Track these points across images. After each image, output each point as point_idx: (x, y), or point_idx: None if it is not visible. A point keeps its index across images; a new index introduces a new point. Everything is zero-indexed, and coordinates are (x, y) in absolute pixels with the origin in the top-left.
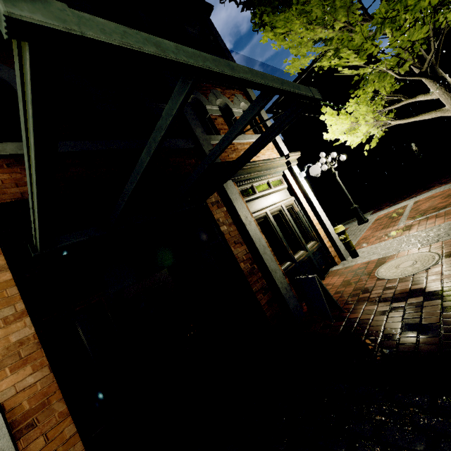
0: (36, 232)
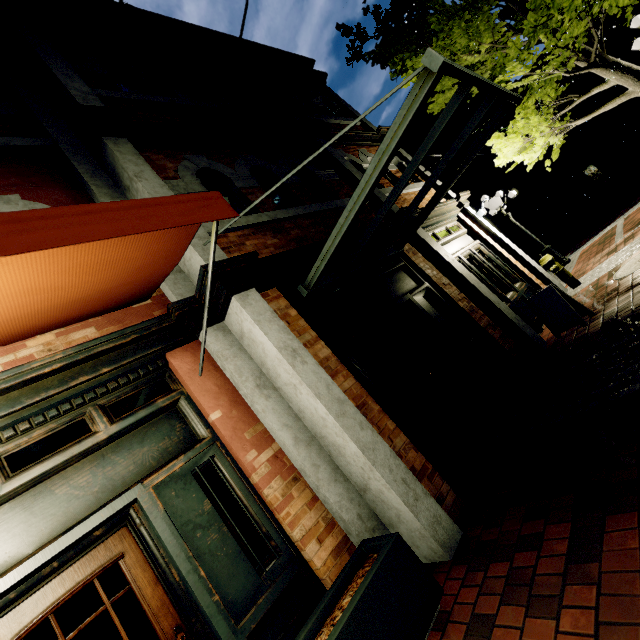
0: (323, 259)
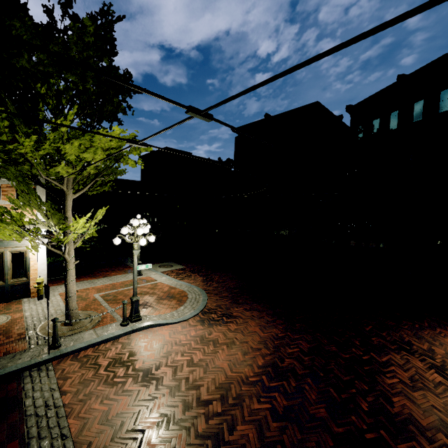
0: None
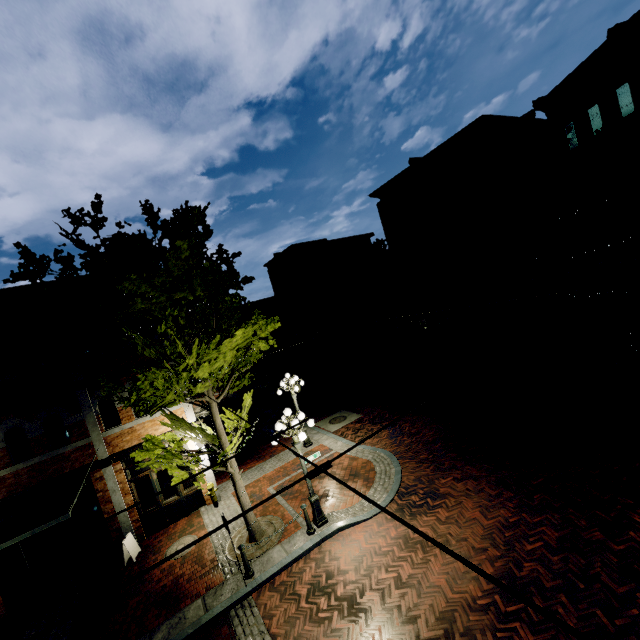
0: None
